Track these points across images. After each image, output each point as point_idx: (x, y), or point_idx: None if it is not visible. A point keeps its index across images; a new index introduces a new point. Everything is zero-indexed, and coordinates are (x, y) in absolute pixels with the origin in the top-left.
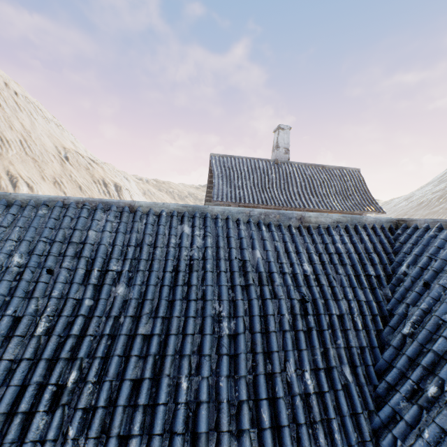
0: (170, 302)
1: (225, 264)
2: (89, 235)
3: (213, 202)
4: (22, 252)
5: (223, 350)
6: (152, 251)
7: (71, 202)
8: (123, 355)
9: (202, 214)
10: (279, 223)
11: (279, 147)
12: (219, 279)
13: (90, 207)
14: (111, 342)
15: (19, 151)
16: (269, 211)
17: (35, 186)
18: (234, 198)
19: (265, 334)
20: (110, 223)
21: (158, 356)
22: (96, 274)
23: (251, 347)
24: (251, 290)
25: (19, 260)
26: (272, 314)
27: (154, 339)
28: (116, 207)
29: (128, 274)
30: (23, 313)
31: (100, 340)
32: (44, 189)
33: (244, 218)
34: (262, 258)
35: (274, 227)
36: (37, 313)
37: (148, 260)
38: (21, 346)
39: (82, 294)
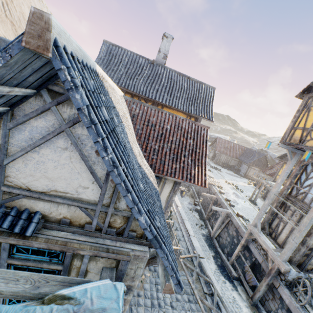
0: None
1: None
2: None
3: None
4: None
5: None
6: None
7: None
8: None
9: None
10: None
11: (160, 52)
12: None
13: None
14: None
15: (0, 11)
16: None
17: None
18: None
19: None
20: None
21: None
22: None
23: None
24: None
25: None
26: None
27: None
28: None
29: None
30: None
31: None
32: None
33: None
34: None
35: None
36: None
37: None
38: None
39: None
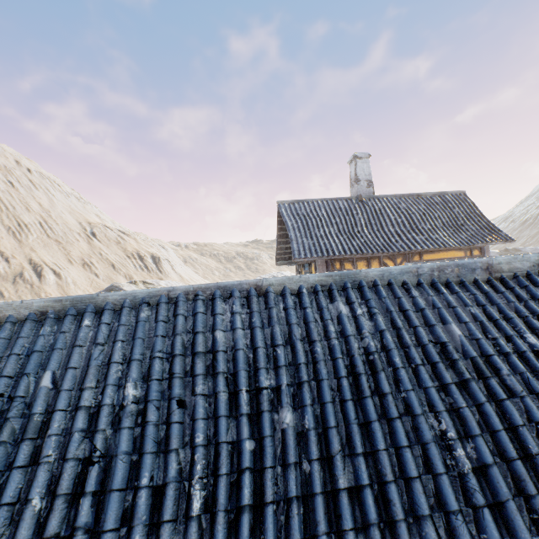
0: (362, 426)
1: (417, 352)
2: (217, 339)
3: (294, 260)
4: (135, 379)
5: (479, 499)
6: (308, 349)
7: (179, 294)
8: (329, 531)
9: (353, 282)
10: (459, 280)
11: (359, 181)
12: (420, 378)
13: (204, 297)
14: (303, 509)
15: (40, 234)
16: (442, 265)
17: (63, 272)
18: (319, 252)
19: (526, 459)
20: (238, 315)
21: (382, 523)
22: (245, 397)
23: (514, 486)
24: (474, 389)
25: (134, 393)
26: (523, 424)
27: (366, 494)
28: (239, 292)
29: (288, 389)
30: (162, 478)
31: (289, 509)
32: (73, 274)
33: (411, 280)
34: (462, 334)
35: (456, 286)
36: (182, 476)
37: (308, 364)
38: (175, 537)
39: (235, 432)
